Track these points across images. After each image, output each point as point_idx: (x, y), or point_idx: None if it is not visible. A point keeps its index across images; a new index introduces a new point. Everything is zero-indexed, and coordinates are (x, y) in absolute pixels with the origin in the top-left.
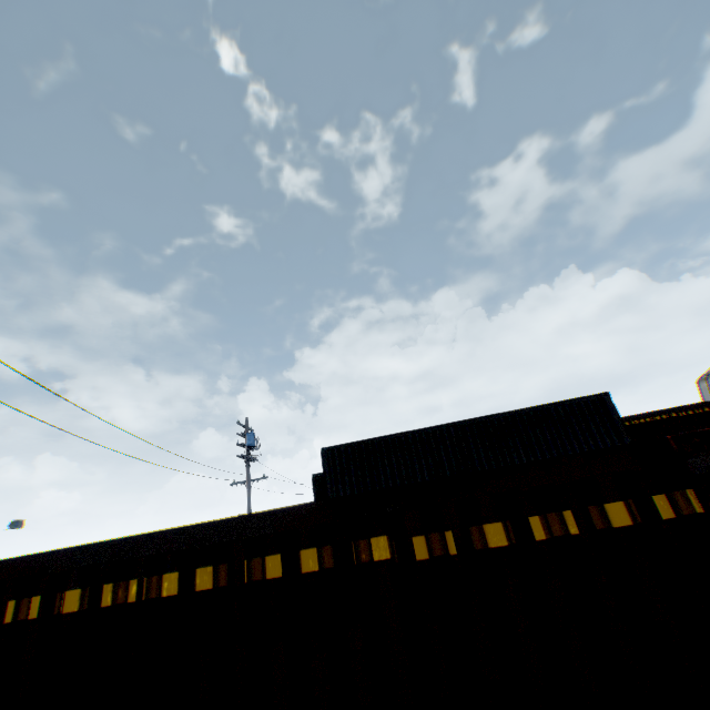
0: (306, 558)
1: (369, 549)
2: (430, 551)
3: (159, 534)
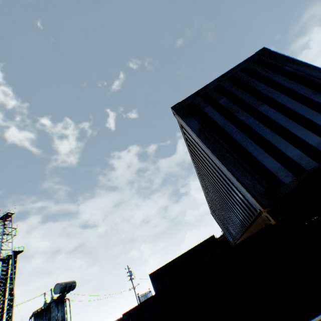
0: None
1: None
2: None
3: (119, 318)
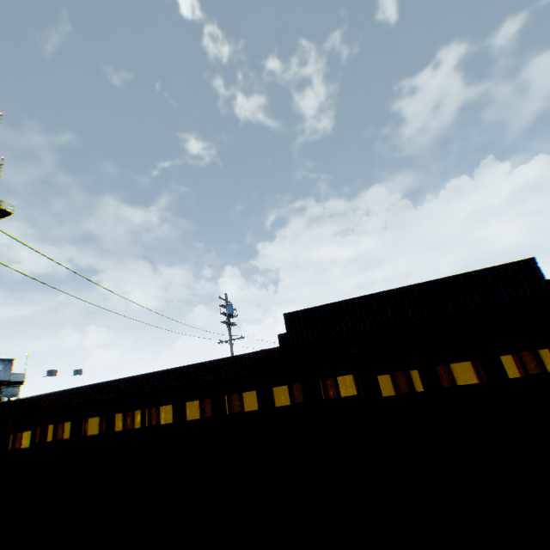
0: (278, 395)
1: (336, 387)
2: (396, 389)
3: (154, 375)
